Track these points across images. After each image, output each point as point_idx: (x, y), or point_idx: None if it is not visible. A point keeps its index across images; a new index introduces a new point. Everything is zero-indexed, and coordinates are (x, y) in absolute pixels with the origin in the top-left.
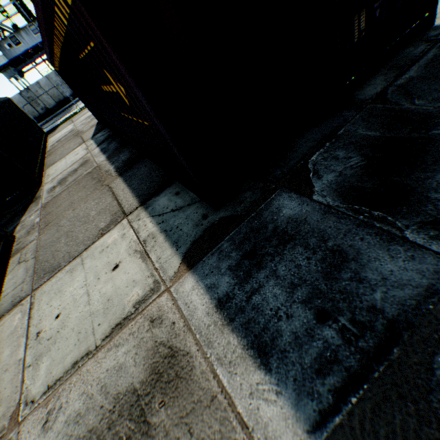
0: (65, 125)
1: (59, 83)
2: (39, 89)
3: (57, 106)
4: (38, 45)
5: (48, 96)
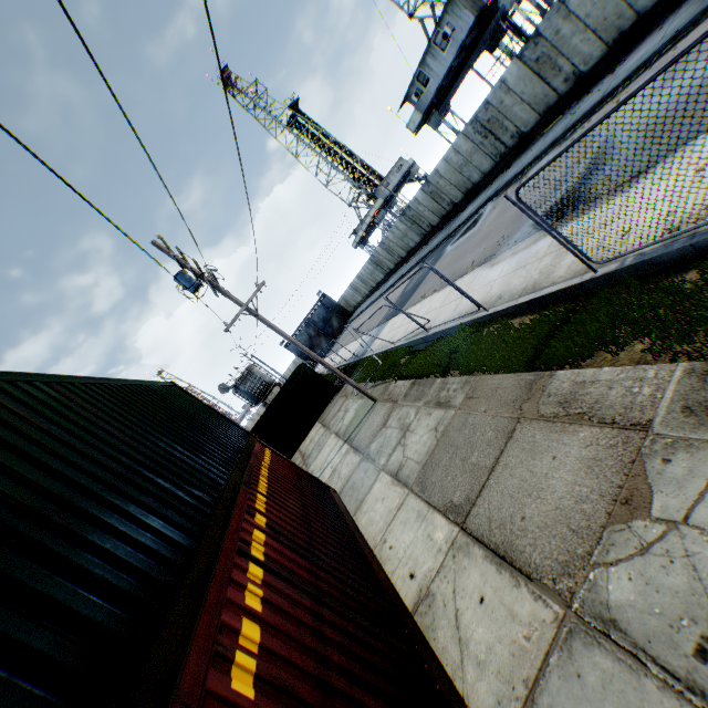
0: (332, 405)
1: (461, 164)
2: (439, 179)
3: (464, 198)
4: (449, 68)
5: (451, 186)
